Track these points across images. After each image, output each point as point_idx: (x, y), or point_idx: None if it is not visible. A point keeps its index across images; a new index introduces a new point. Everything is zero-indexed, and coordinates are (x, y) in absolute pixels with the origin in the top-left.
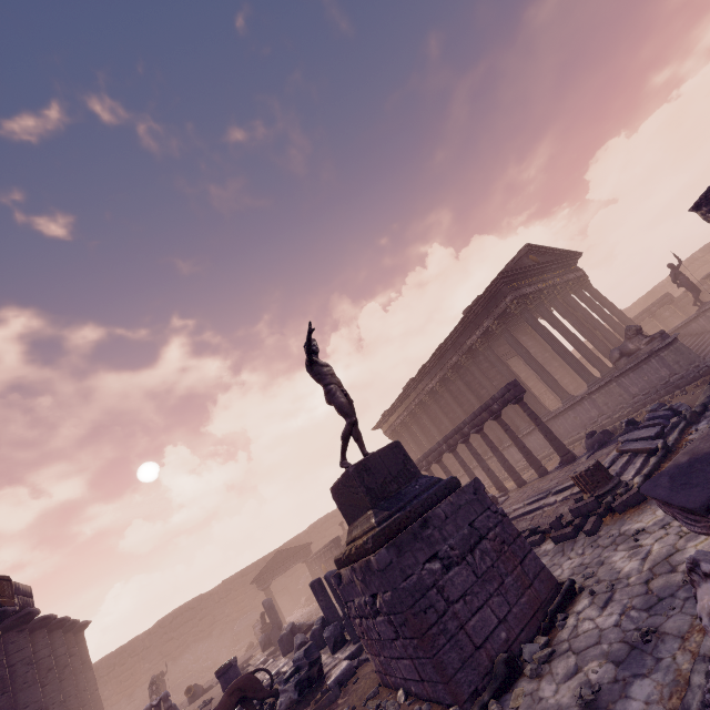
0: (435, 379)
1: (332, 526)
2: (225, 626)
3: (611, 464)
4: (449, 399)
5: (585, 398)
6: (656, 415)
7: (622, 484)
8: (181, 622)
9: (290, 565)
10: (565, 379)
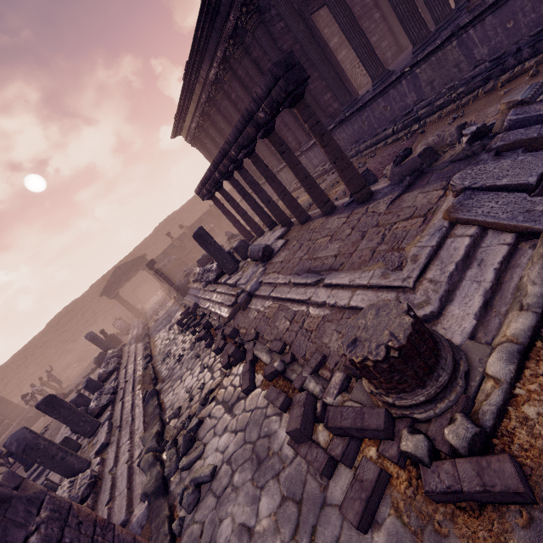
0: (216, 60)
1: (173, 227)
2: (106, 314)
3: (432, 257)
4: (239, 91)
5: (404, 75)
6: (531, 114)
7: (458, 379)
8: (67, 321)
9: (131, 275)
10: (384, 42)
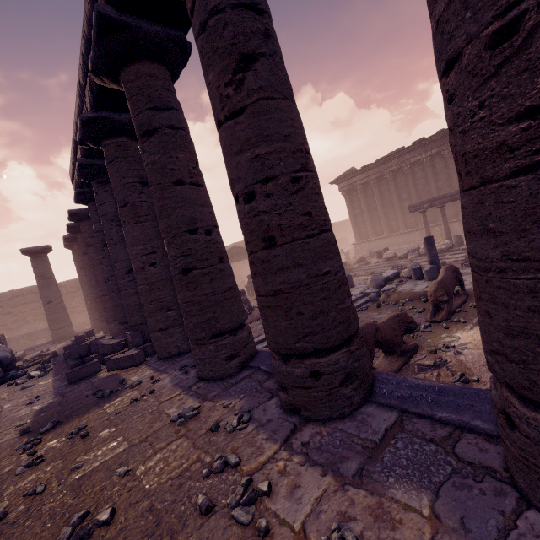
0: (428, 153)
1: None
2: None
3: None
4: (430, 173)
5: None
6: None
7: None
8: None
9: (241, 258)
10: None
